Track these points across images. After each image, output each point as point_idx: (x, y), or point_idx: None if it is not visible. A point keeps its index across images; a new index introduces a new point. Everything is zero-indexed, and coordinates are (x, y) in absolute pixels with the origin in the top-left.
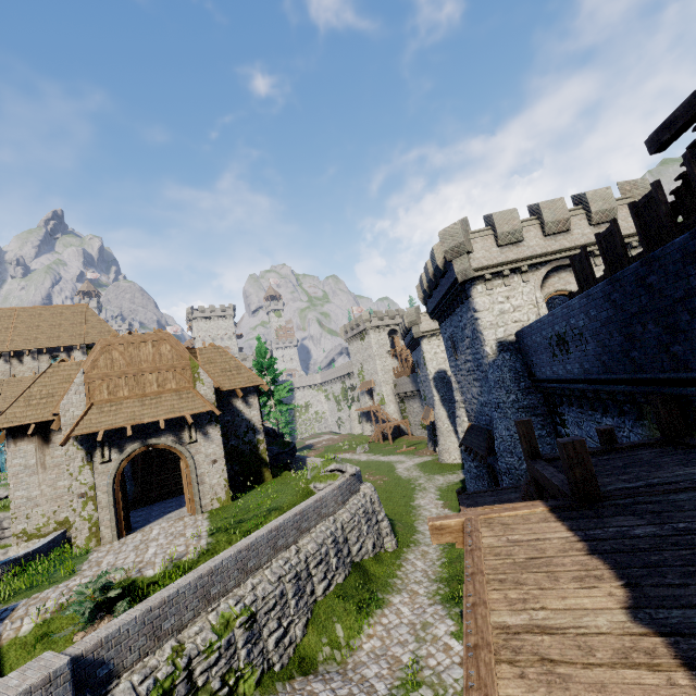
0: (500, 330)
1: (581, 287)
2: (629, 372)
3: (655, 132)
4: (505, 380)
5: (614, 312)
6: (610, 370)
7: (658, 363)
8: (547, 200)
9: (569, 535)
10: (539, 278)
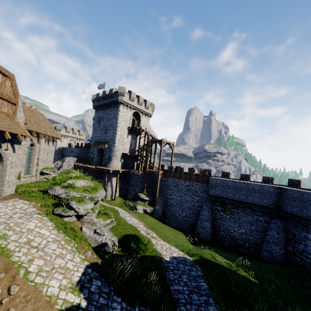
0: (60, 145)
1: (77, 146)
2: (79, 156)
3: (88, 139)
4: (58, 154)
5: (80, 151)
6: (77, 156)
7: (81, 156)
8: (75, 129)
9: (76, 163)
10: (69, 140)
